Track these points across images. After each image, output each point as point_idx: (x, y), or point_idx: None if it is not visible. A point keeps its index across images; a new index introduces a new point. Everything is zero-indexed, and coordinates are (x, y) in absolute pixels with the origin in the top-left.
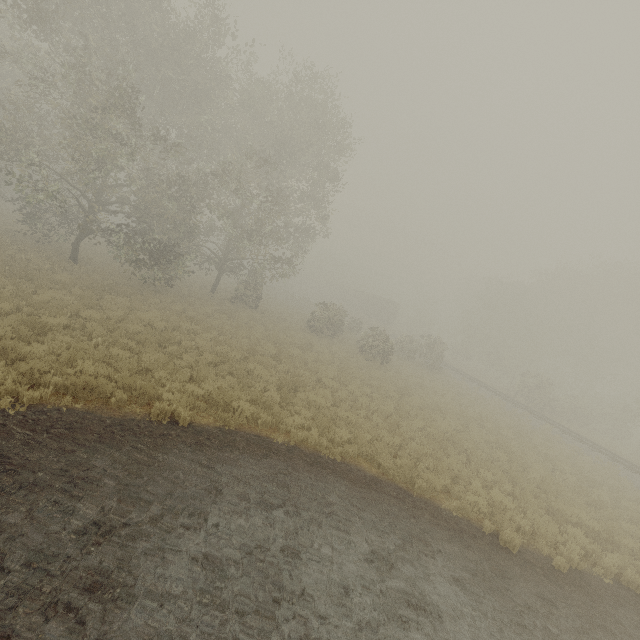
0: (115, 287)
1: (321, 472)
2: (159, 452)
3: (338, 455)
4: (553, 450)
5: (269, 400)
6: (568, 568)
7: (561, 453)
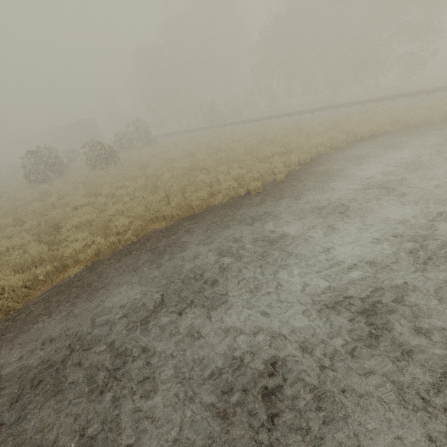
0: None
1: (129, 258)
2: None
3: (132, 237)
4: (239, 135)
5: (36, 256)
6: (284, 176)
7: (243, 133)
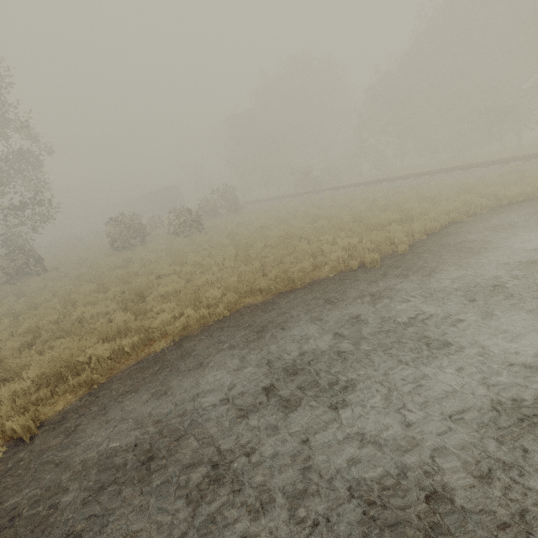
0: None
1: (222, 335)
2: (16, 495)
3: (224, 311)
4: (341, 201)
5: (122, 325)
6: (408, 247)
7: (346, 199)
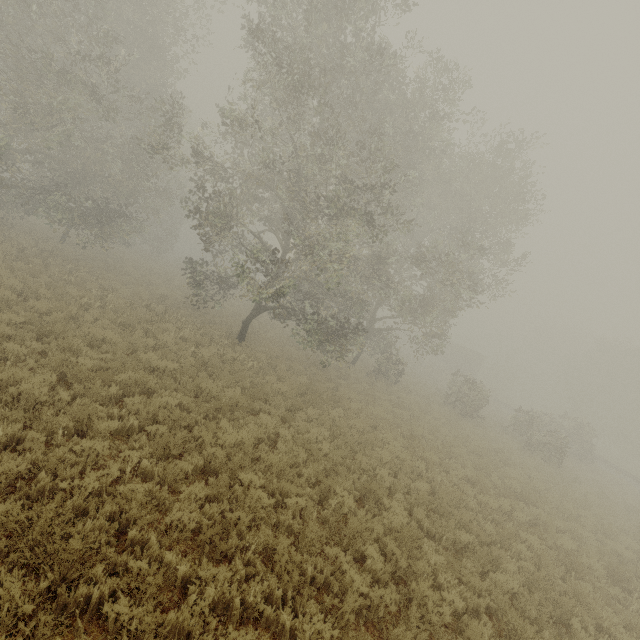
0: (314, 387)
1: None
2: None
3: None
4: None
5: None
6: None
7: None
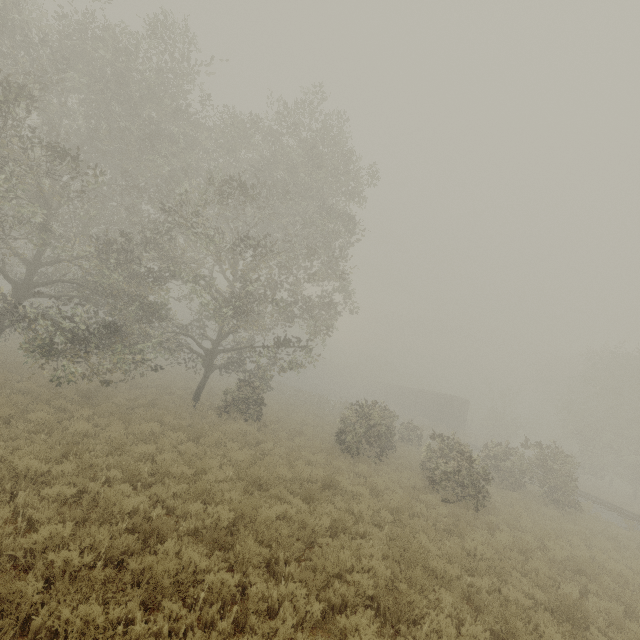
0: None
1: None
2: None
3: None
4: None
5: None
6: None
7: None
